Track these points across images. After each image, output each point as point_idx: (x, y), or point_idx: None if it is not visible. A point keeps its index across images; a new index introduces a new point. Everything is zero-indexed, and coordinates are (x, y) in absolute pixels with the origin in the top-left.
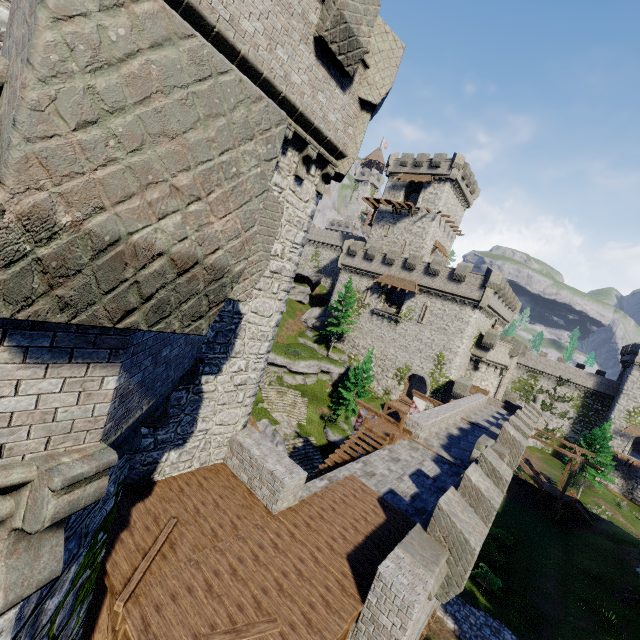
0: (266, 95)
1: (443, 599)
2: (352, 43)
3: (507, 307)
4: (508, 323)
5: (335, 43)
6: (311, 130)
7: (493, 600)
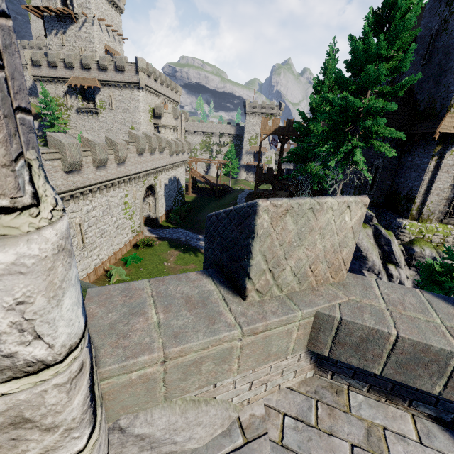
0: None
1: (66, 169)
2: None
3: (170, 90)
4: (178, 103)
5: None
6: None
7: (177, 225)
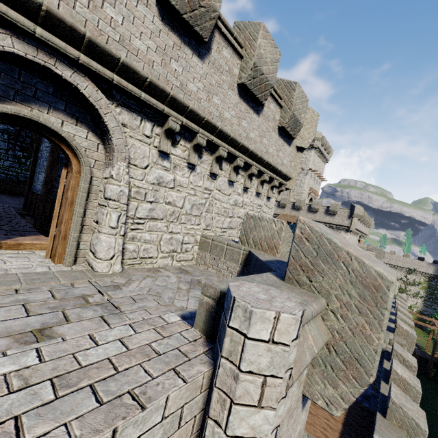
0: (257, 163)
1: None
2: (297, 124)
3: (365, 226)
4: (367, 235)
5: (289, 127)
6: (276, 172)
7: None
